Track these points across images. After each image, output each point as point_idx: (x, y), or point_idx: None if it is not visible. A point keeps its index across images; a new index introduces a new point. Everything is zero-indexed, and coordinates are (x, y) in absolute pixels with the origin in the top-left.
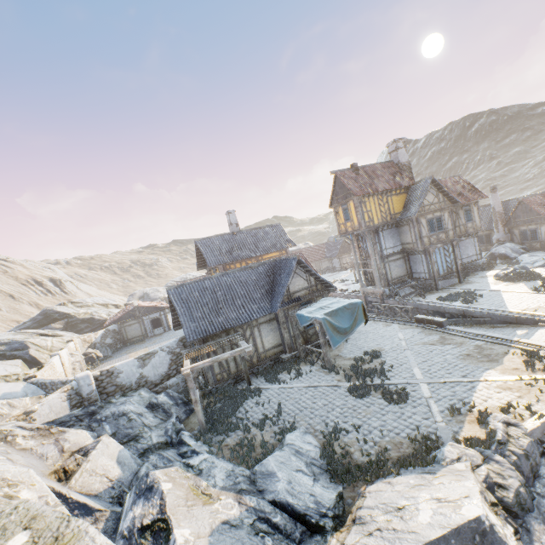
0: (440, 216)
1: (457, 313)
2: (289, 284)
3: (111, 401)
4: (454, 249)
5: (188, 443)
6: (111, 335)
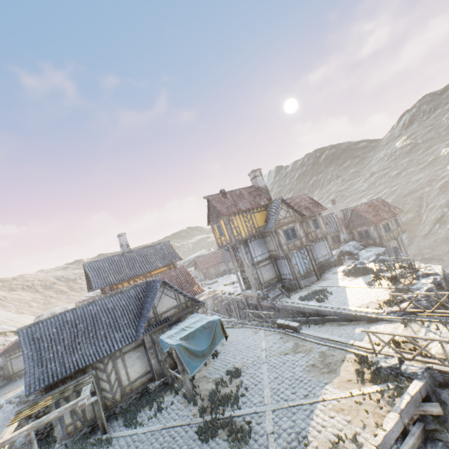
0: (293, 227)
1: (313, 312)
2: (157, 306)
3: None
4: (308, 252)
5: None
6: None
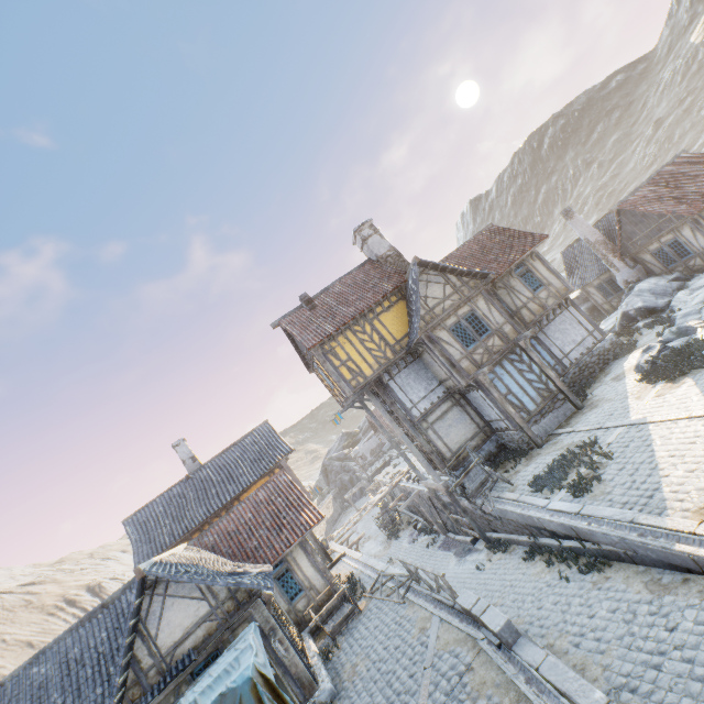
0: (472, 311)
1: (567, 534)
2: (156, 634)
3: None
4: (528, 354)
5: None
6: None
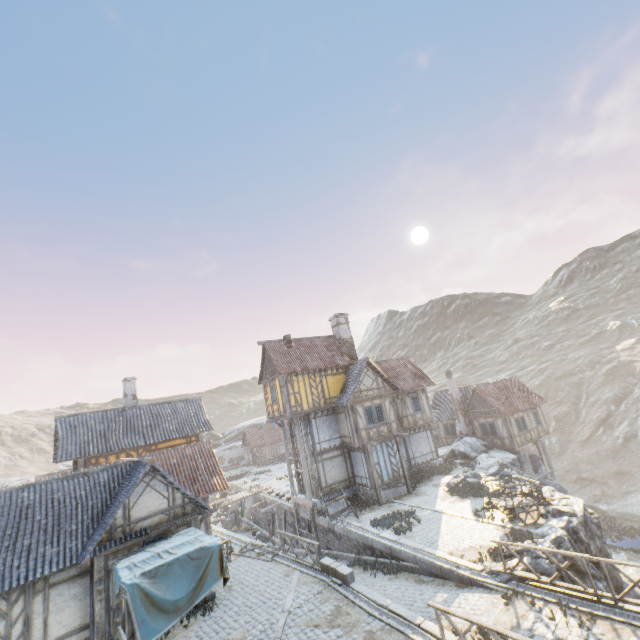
0: (381, 404)
1: (385, 551)
2: (133, 506)
3: None
4: (398, 446)
5: None
6: None
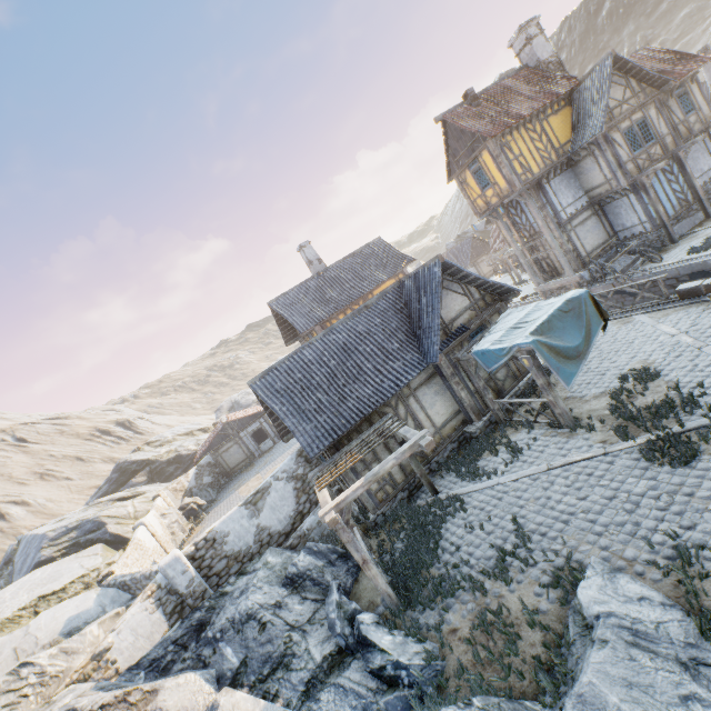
0: (643, 118)
1: None
2: (440, 310)
3: (224, 592)
4: (683, 164)
5: (379, 645)
6: (208, 471)
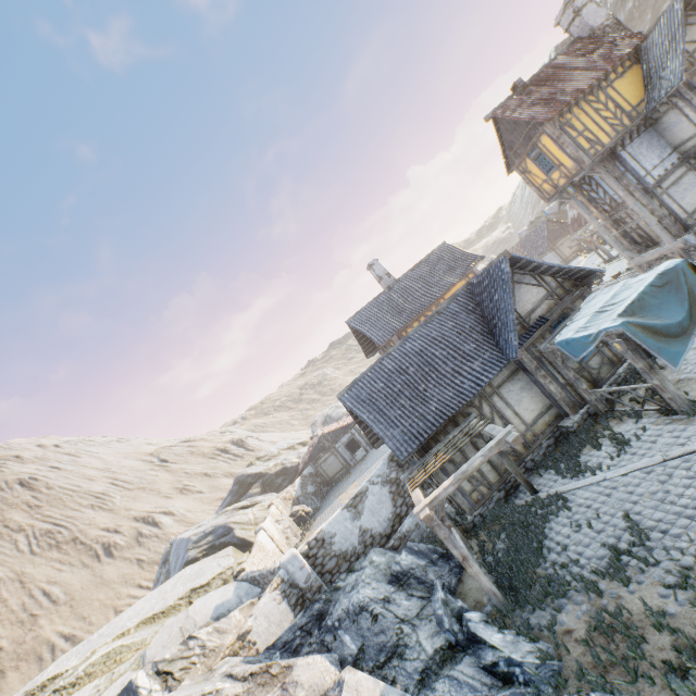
0: None
1: None
2: (514, 305)
3: (337, 586)
4: None
5: (489, 642)
6: (310, 481)
